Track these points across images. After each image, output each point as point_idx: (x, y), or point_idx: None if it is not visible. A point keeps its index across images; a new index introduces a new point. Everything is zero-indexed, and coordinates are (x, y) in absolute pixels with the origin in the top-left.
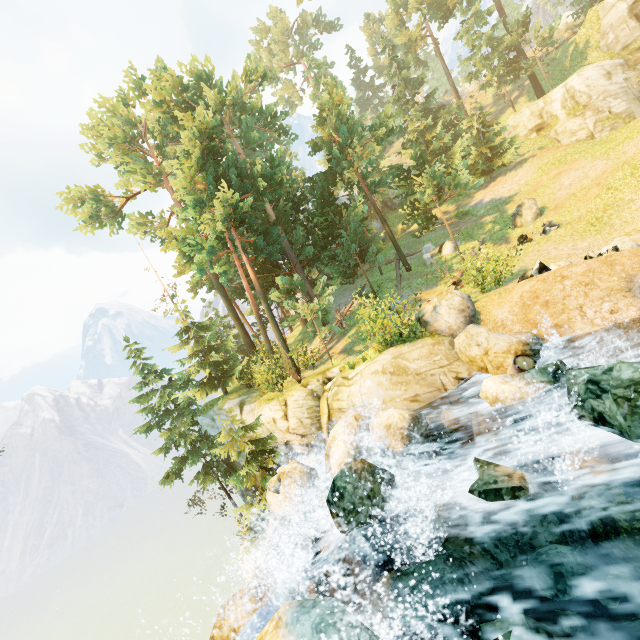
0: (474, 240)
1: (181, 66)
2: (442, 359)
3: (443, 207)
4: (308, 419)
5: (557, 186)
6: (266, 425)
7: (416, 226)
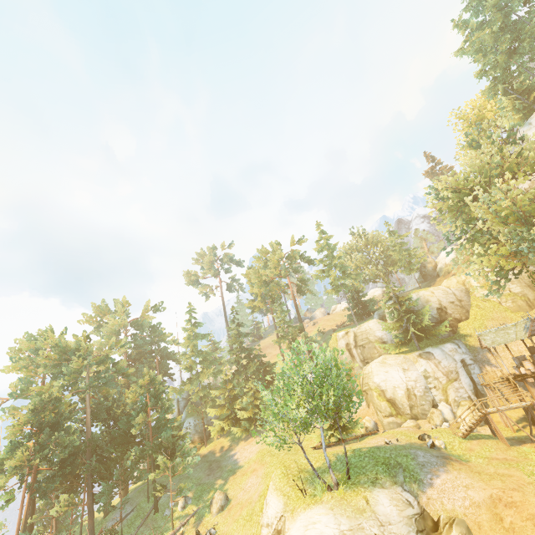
0: (196, 505)
1: (76, 335)
2: None
3: (226, 440)
4: None
5: (246, 483)
6: None
7: (204, 451)
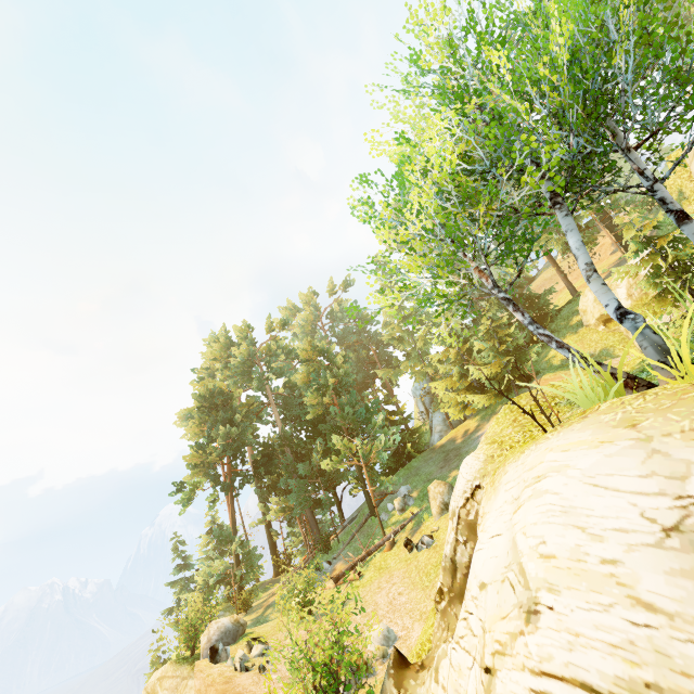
0: (418, 506)
1: (235, 328)
2: None
3: (473, 420)
4: None
5: None
6: None
7: (441, 441)
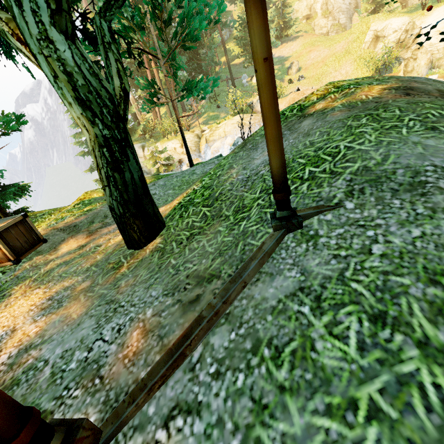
0: None
1: None
2: (258, 122)
3: None
4: (194, 147)
5: (308, 57)
6: (168, 152)
7: (237, 62)
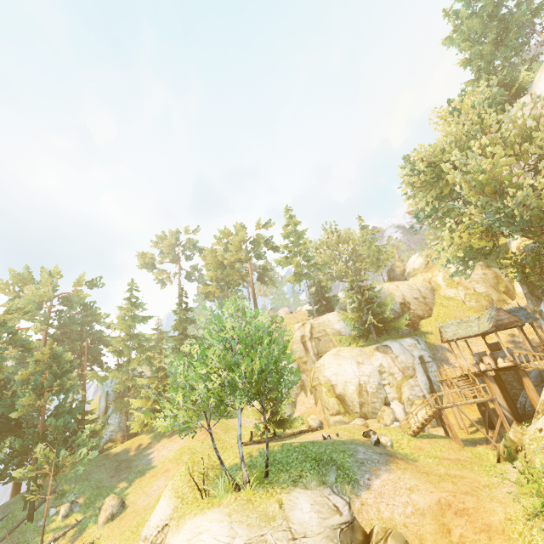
0: (83, 513)
1: None
2: None
3: (148, 436)
4: None
5: (152, 486)
6: None
7: (117, 449)
